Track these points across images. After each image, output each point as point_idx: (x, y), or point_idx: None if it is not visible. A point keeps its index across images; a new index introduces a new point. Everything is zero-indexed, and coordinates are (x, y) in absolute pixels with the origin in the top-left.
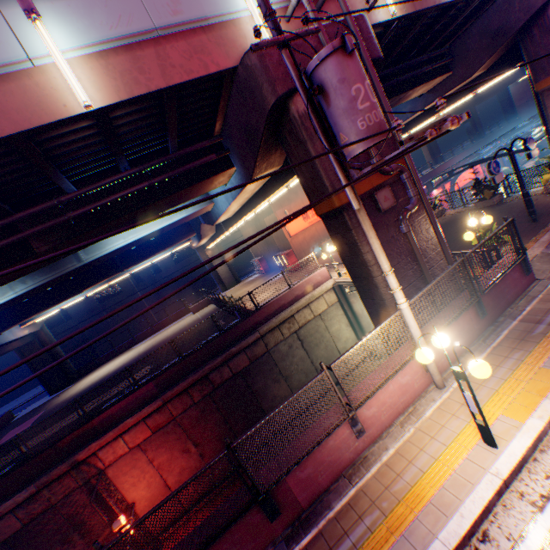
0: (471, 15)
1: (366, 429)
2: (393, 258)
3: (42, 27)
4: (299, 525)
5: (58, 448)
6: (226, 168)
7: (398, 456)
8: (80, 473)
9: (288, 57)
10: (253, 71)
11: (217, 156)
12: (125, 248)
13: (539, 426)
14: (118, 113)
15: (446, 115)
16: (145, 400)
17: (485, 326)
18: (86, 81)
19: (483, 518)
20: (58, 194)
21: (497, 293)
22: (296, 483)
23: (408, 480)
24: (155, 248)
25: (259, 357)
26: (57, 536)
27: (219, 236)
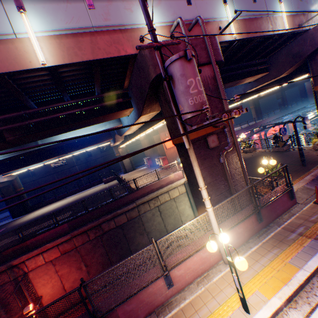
0: (282, 43)
1: (175, 283)
2: (213, 176)
3: (25, 17)
4: None
5: (3, 255)
6: (128, 107)
7: (190, 305)
8: (12, 273)
9: (158, 55)
10: (145, 58)
11: (123, 100)
12: (66, 142)
13: (278, 304)
14: (64, 69)
15: (267, 93)
16: (61, 233)
17: (261, 227)
18: (46, 50)
19: None
20: (26, 108)
21: (271, 208)
22: (123, 313)
23: None
24: (87, 143)
25: (134, 218)
26: None
27: (125, 142)
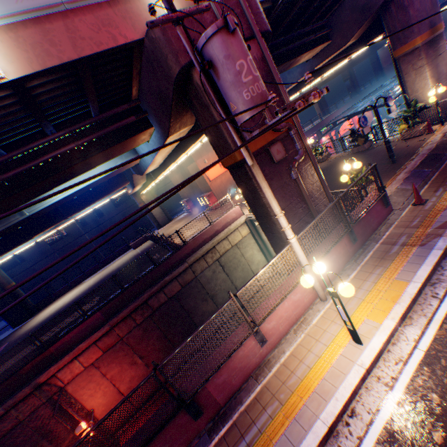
0: None
1: (268, 338)
2: (286, 199)
3: None
4: (218, 419)
5: (21, 375)
6: (146, 128)
7: (292, 357)
8: (43, 393)
9: (182, 33)
10: (158, 43)
11: (137, 118)
12: (64, 200)
13: (391, 325)
14: (35, 82)
15: (331, 75)
16: (95, 326)
17: (356, 249)
18: None
19: (352, 399)
20: None
21: (365, 223)
22: (215, 387)
23: (299, 376)
24: (94, 197)
25: (189, 283)
26: (28, 445)
27: (150, 184)
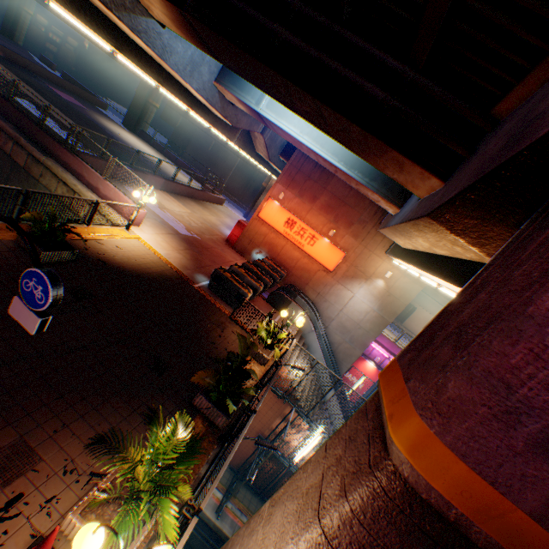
0: None
1: None
2: None
3: None
4: None
5: None
6: None
7: None
8: None
9: None
10: None
11: None
12: None
13: None
14: None
15: None
16: None
17: None
18: None
19: None
20: None
21: None
22: None
23: None
24: None
25: (32, 176)
26: None
27: None
